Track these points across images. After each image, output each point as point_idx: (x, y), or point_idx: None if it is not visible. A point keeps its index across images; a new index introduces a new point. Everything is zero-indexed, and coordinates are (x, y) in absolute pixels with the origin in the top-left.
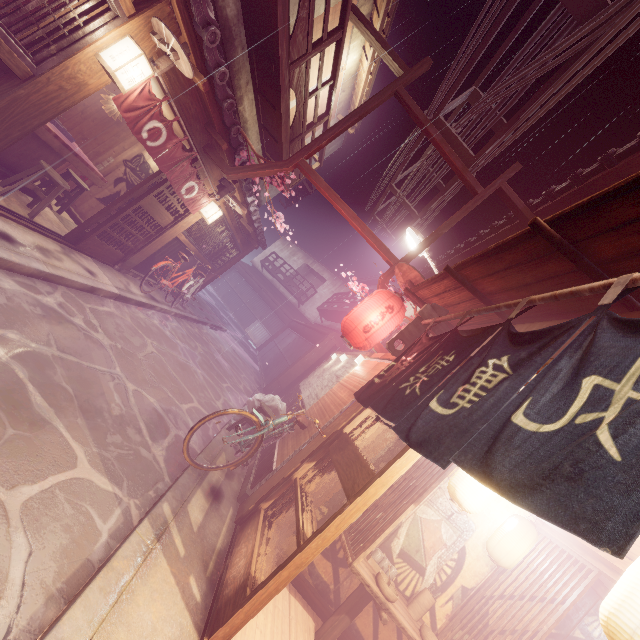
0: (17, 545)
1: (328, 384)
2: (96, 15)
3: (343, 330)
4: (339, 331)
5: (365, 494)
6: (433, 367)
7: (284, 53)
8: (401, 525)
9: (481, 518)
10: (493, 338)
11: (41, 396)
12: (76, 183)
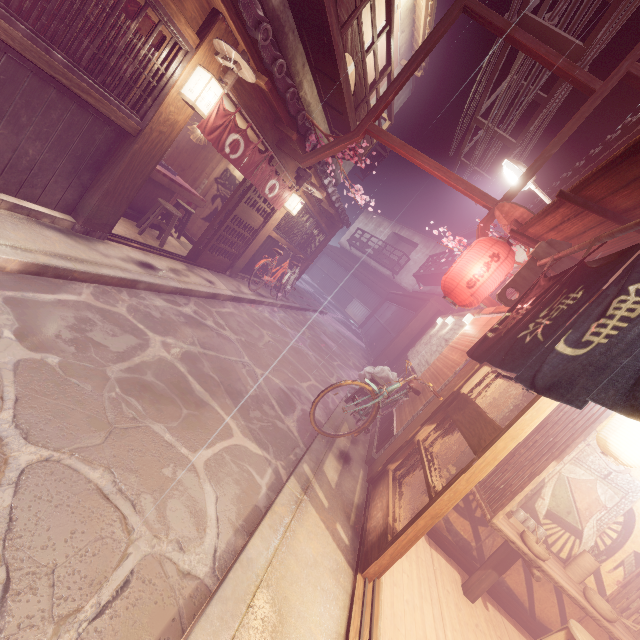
0: (207, 492)
1: (437, 349)
2: (172, 58)
3: (444, 290)
4: (441, 294)
5: (493, 448)
6: (556, 309)
7: (333, 19)
8: (544, 485)
9: None
10: (634, 261)
11: (198, 384)
12: (185, 210)
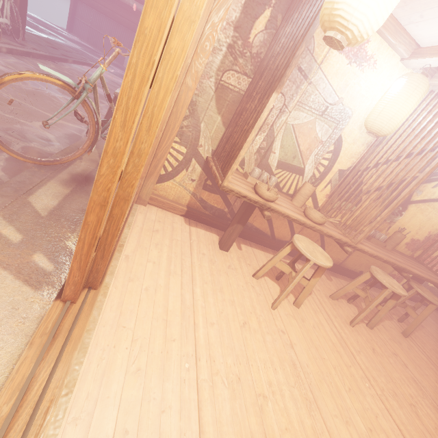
0: None
1: None
2: None
3: None
4: None
5: (140, 38)
6: None
7: None
8: (274, 140)
9: (358, 101)
10: None
11: None
12: None
